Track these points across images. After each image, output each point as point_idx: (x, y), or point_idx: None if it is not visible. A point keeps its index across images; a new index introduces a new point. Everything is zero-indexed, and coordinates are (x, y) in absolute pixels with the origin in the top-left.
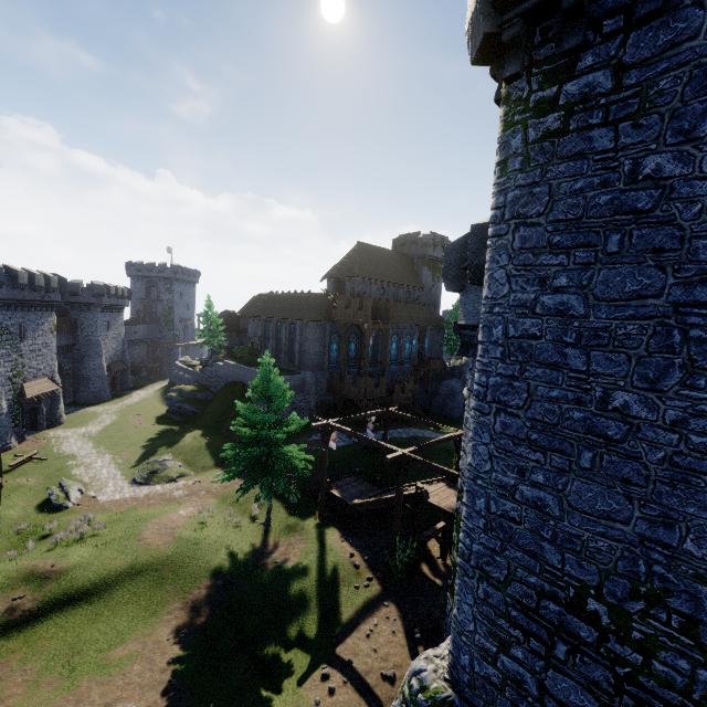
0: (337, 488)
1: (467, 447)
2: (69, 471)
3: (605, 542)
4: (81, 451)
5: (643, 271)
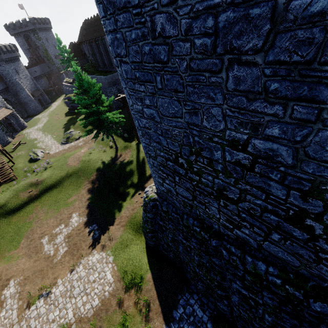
0: None
1: None
2: (36, 145)
3: (177, 130)
4: (38, 136)
5: None
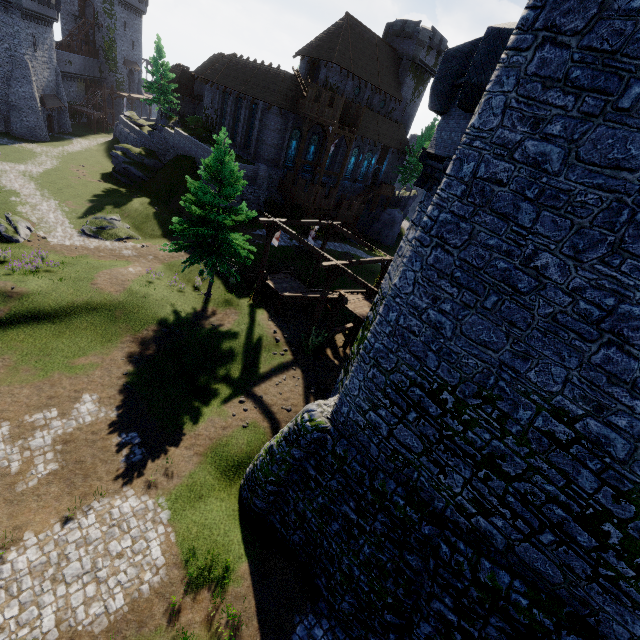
0: (272, 280)
1: (393, 272)
2: (13, 207)
3: (474, 361)
4: (23, 189)
5: (638, 139)
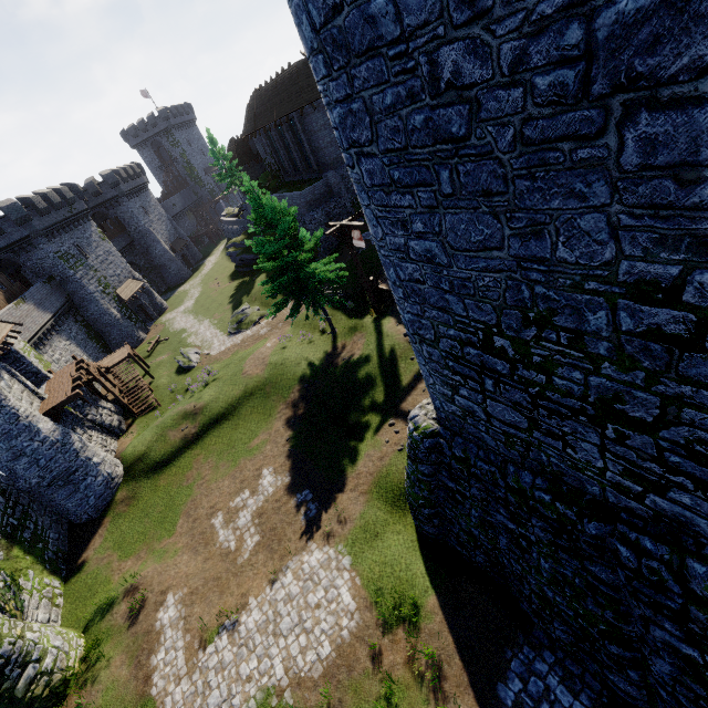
0: (384, 282)
1: None
2: (185, 342)
3: (490, 277)
4: (187, 324)
5: None
